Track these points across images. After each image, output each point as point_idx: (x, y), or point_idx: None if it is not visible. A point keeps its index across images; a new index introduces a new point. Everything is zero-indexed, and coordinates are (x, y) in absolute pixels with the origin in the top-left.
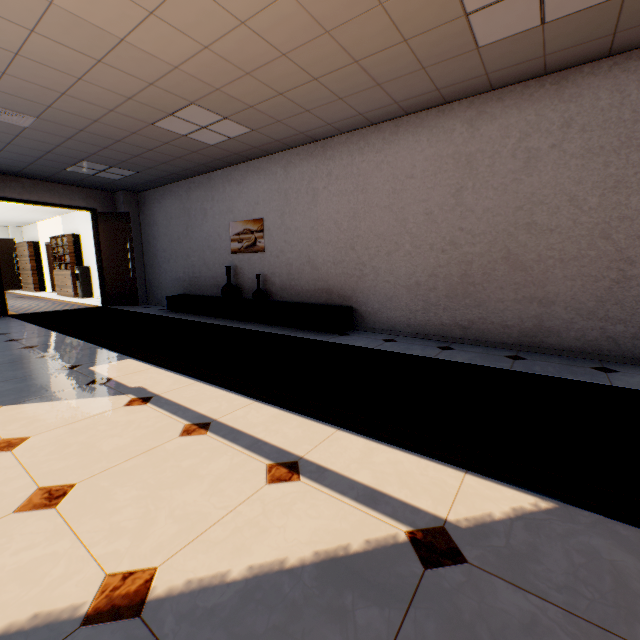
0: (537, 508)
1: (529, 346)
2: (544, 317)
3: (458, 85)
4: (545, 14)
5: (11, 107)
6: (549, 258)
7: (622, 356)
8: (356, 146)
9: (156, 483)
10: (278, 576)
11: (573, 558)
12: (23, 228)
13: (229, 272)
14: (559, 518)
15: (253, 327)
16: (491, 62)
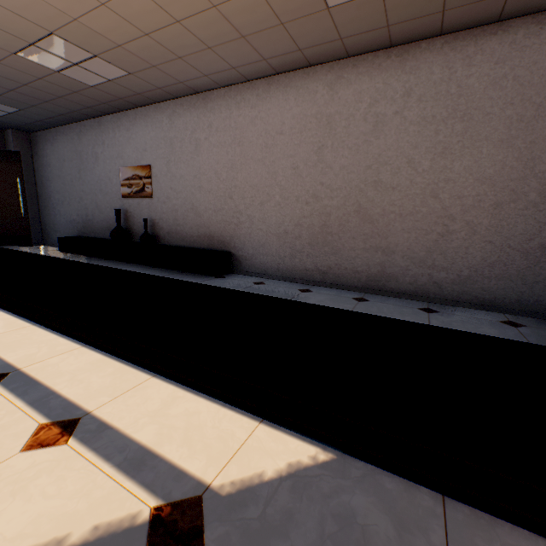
0: (314, 462)
1: (374, 289)
2: (386, 264)
3: (318, 47)
4: None
5: None
6: (391, 213)
7: (444, 298)
8: (234, 100)
9: None
10: None
11: (326, 527)
12: None
13: (118, 216)
14: (331, 473)
15: (136, 269)
16: (343, 26)
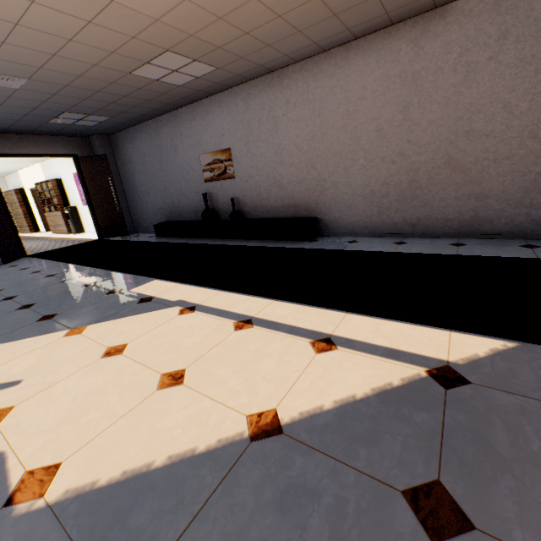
0: (506, 347)
1: (467, 234)
2: (479, 209)
3: (405, 7)
4: None
5: (6, 72)
6: (485, 160)
7: None
8: (310, 73)
9: (240, 362)
10: (355, 404)
11: (537, 373)
12: (6, 178)
13: (206, 199)
14: (522, 351)
15: (236, 243)
16: None
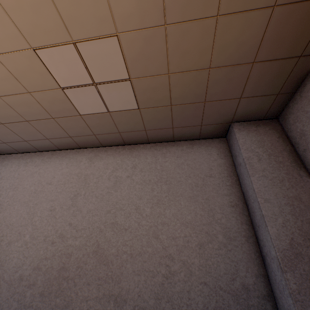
0: None
1: None
2: None
3: (82, 137)
4: (107, 106)
5: None
6: (124, 252)
7: None
8: (25, 161)
9: None
10: None
11: None
12: None
13: None
14: None
15: None
16: (93, 127)
